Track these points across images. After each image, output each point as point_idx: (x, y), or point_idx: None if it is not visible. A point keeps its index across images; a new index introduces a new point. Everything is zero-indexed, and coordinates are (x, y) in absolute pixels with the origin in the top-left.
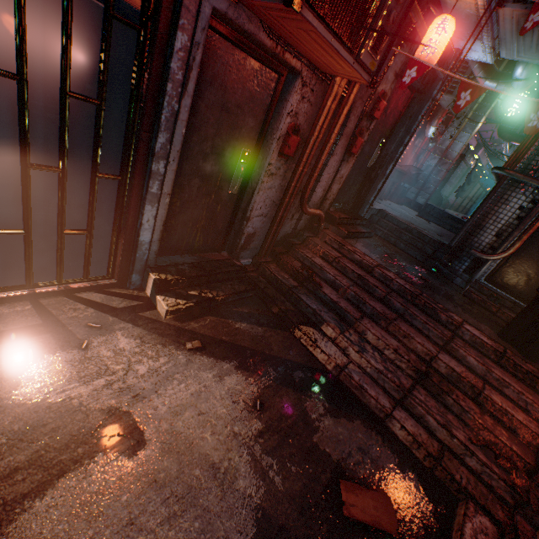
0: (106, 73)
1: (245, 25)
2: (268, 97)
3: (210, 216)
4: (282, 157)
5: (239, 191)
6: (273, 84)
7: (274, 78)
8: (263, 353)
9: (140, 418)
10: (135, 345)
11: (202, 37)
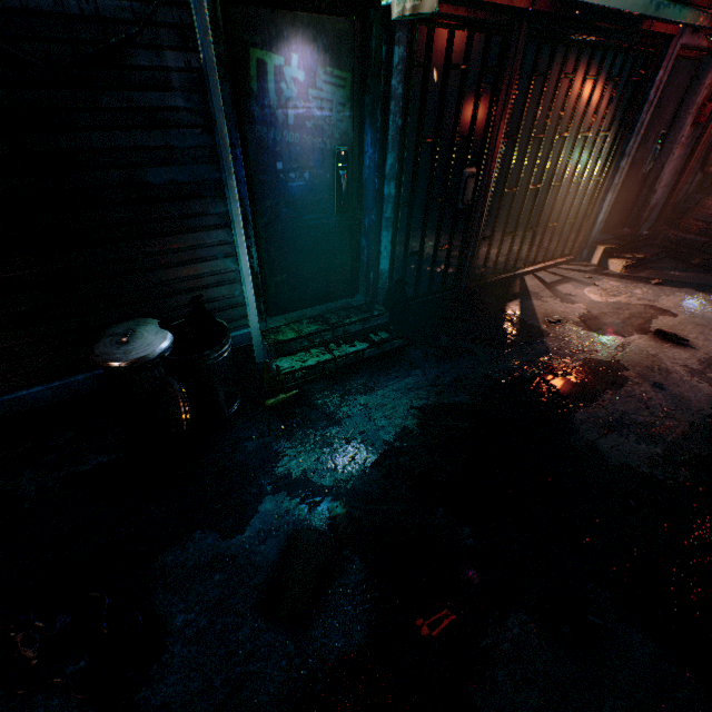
0: (616, 115)
1: (694, 43)
2: (686, 82)
3: (625, 197)
4: (692, 127)
5: (648, 170)
6: (692, 71)
7: (694, 66)
8: (707, 285)
9: (662, 308)
10: (619, 284)
11: (669, 67)
